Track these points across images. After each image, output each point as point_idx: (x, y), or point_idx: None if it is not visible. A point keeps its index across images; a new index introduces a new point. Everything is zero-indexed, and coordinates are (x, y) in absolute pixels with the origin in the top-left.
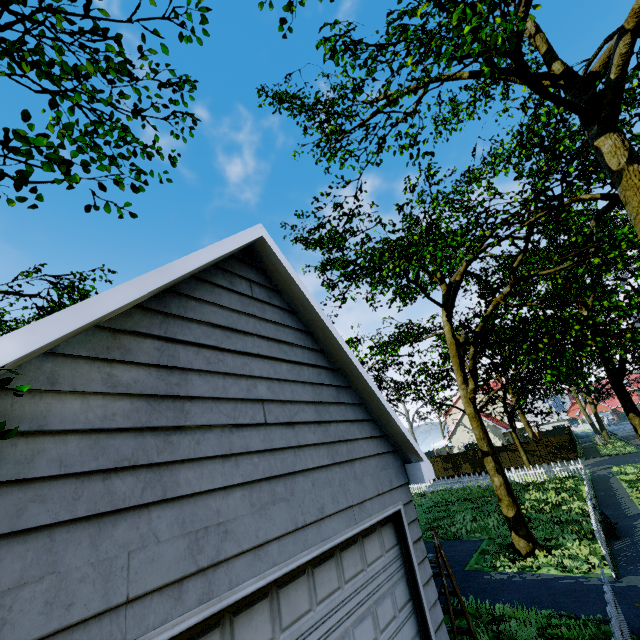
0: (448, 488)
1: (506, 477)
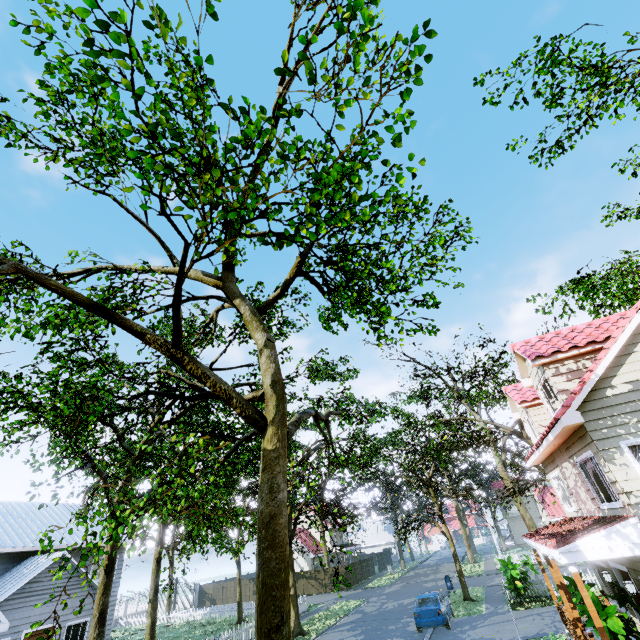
0: (218, 616)
1: (155, 619)
